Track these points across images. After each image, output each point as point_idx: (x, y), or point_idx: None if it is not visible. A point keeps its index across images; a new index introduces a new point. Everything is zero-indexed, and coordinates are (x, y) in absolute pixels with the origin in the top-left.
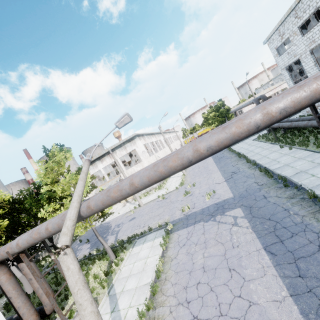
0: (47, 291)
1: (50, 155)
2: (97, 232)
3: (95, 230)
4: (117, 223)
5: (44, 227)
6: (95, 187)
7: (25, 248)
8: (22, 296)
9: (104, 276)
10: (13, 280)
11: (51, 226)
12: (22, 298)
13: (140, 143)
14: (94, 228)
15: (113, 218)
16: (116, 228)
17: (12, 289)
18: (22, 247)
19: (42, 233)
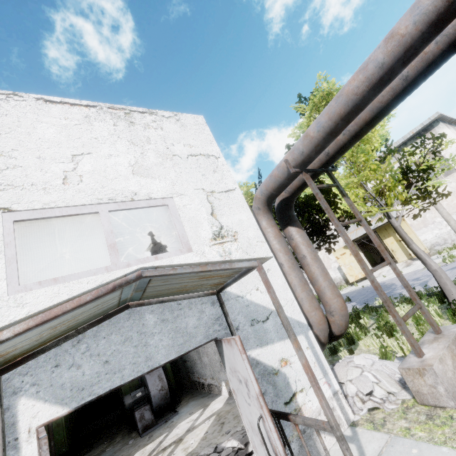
0: (357, 251)
1: (311, 98)
2: (406, 235)
3: (401, 230)
4: (409, 278)
5: (378, 46)
6: (391, 152)
7: (319, 141)
8: (298, 270)
9: (446, 321)
10: (284, 241)
11: (408, 15)
12: (299, 274)
13: (450, 133)
14: (398, 226)
15: (390, 278)
16: (412, 281)
17: (283, 252)
18: (314, 137)
19: (372, 62)
